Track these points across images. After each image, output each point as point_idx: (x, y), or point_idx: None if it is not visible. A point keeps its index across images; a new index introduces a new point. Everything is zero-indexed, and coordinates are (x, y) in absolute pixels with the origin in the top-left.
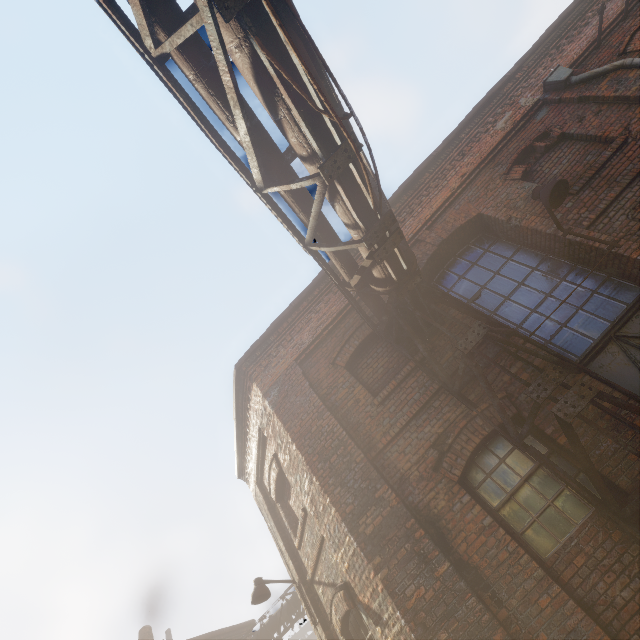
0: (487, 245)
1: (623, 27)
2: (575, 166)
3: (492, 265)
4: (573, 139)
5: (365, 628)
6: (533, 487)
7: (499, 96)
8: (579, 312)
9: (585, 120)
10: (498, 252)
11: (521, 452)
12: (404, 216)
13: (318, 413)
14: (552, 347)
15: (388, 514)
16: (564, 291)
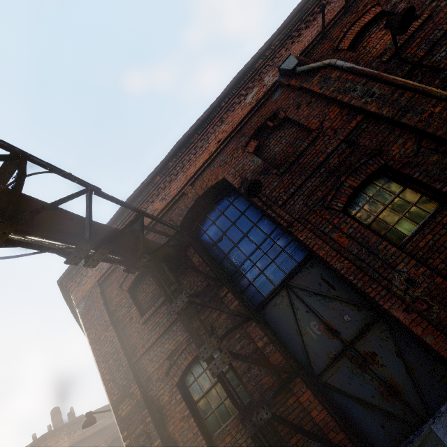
0: (232, 199)
1: (343, 21)
2: (288, 147)
3: (232, 216)
4: (292, 122)
5: None
6: (216, 390)
7: (252, 71)
8: (272, 263)
9: (300, 108)
10: (237, 206)
11: None
12: (178, 170)
13: (106, 326)
14: (252, 287)
15: (135, 404)
16: (267, 246)
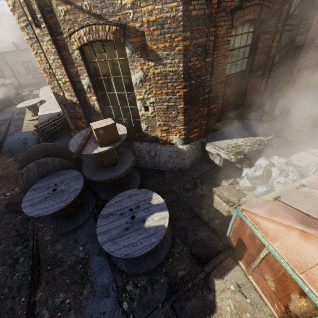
0: None
1: None
2: None
3: None
4: None
5: (113, 55)
6: (239, 52)
7: None
8: None
9: None
10: None
11: (247, 37)
12: None
13: None
14: None
15: (207, 14)
16: None
